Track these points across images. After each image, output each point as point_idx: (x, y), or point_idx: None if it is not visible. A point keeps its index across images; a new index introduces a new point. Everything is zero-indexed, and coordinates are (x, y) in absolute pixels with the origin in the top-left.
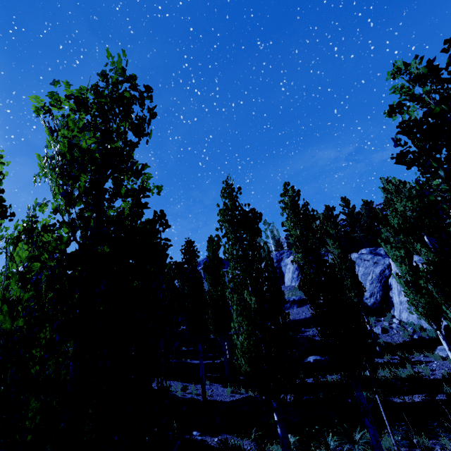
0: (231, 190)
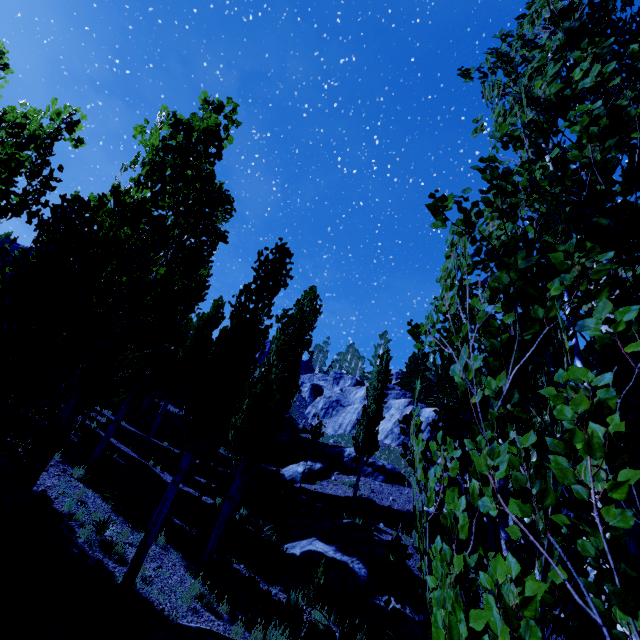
0: None
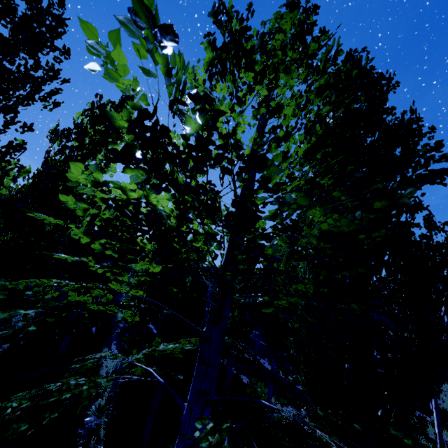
0: None
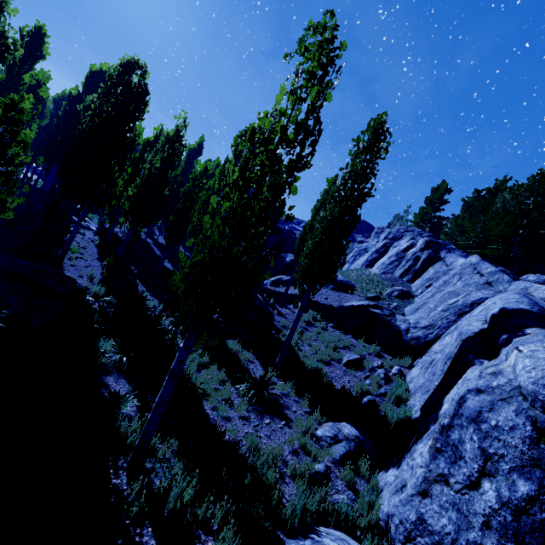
0: None
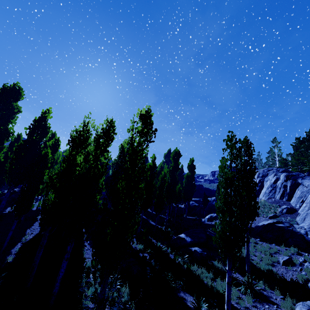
0: (84, 122)
